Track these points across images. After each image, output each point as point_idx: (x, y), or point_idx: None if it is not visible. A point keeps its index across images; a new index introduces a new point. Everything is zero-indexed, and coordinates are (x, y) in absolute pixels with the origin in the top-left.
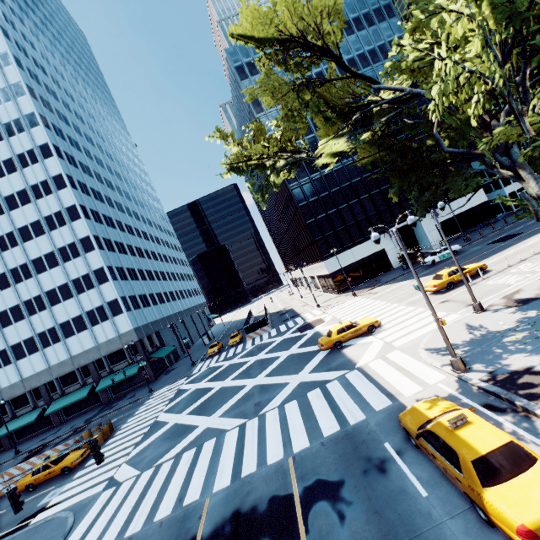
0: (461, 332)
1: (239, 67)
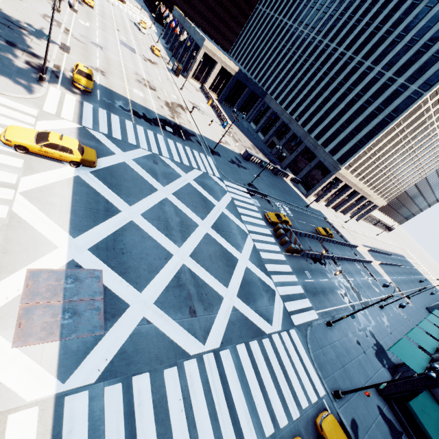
0: None
1: None
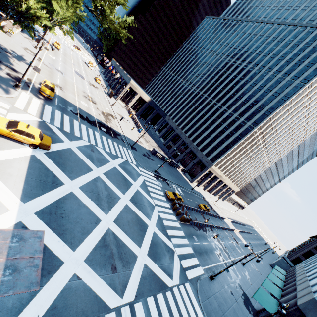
0: None
1: None
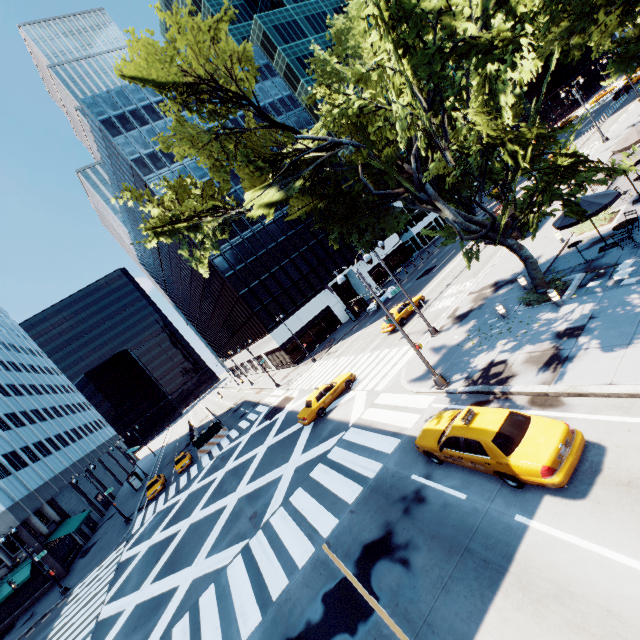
0: (430, 356)
1: (106, 120)
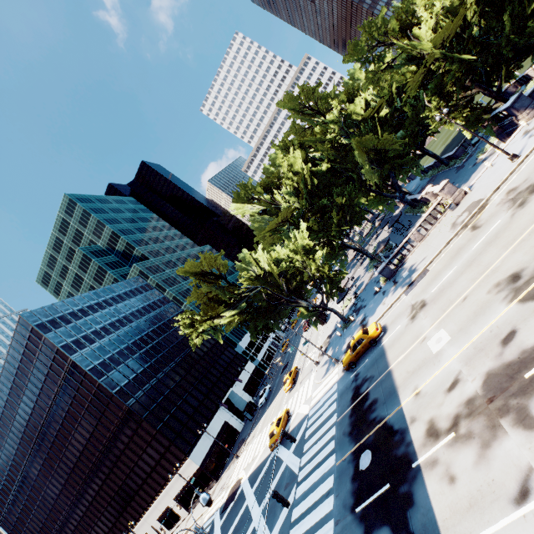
0: (323, 368)
1: (40, 324)
